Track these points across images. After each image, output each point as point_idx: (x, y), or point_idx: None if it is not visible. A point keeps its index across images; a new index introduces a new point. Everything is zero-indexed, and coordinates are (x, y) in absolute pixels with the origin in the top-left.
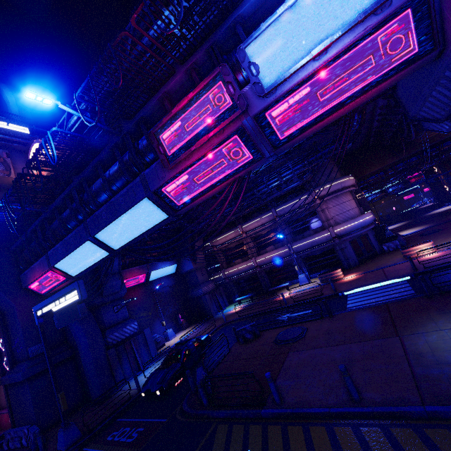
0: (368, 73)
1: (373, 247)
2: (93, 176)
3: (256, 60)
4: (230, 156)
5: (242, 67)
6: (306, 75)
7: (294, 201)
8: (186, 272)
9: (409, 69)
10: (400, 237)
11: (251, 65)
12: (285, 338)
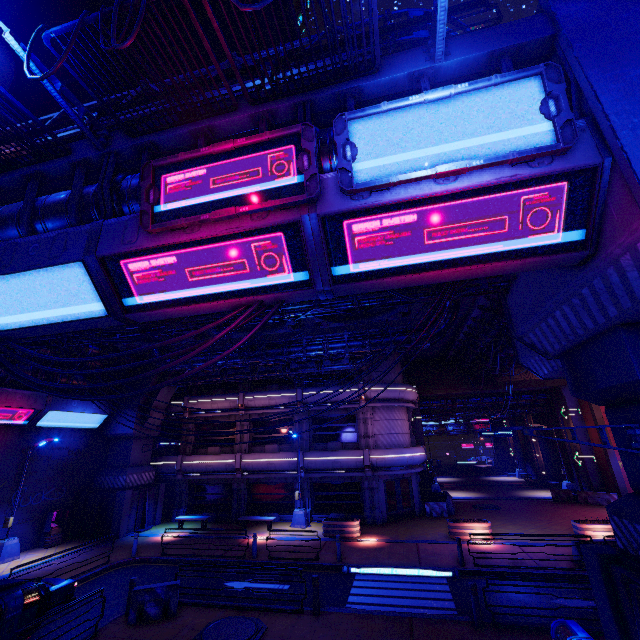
0: (497, 237)
1: (412, 501)
2: (17, 193)
3: (358, 142)
4: (262, 260)
5: (335, 140)
6: (418, 195)
7: (332, 389)
8: (116, 435)
9: (547, 258)
10: (450, 500)
11: (348, 145)
12: (216, 639)
